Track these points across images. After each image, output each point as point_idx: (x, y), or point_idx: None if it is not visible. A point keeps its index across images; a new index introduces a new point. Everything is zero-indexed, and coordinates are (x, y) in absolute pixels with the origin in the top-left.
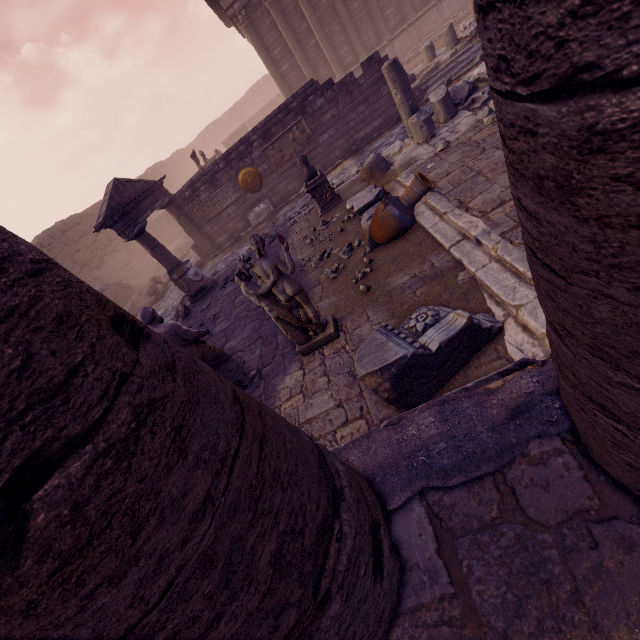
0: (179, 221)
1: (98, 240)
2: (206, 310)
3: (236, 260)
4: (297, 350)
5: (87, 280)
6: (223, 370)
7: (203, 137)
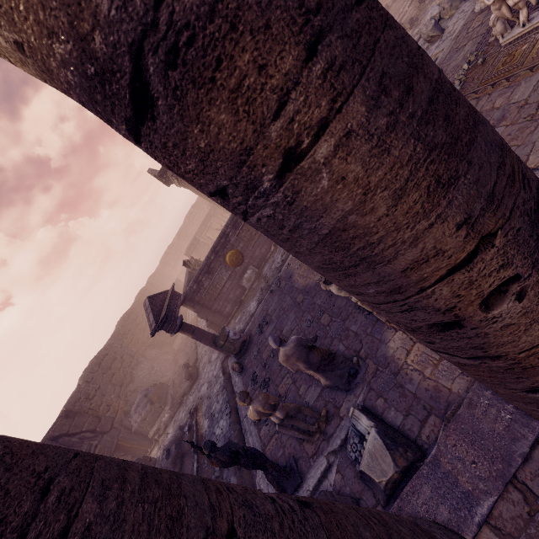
0: (194, 309)
1: (124, 360)
2: (259, 354)
3: (256, 312)
4: (384, 320)
5: (127, 395)
6: (337, 363)
7: (164, 260)
